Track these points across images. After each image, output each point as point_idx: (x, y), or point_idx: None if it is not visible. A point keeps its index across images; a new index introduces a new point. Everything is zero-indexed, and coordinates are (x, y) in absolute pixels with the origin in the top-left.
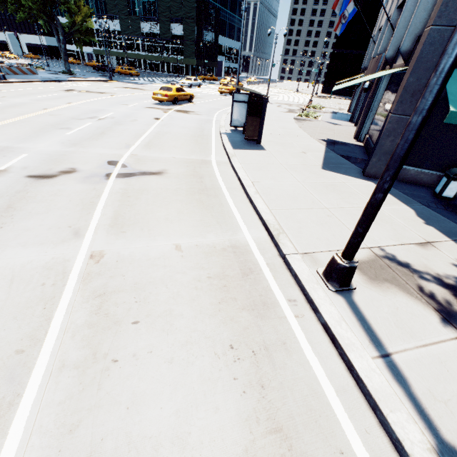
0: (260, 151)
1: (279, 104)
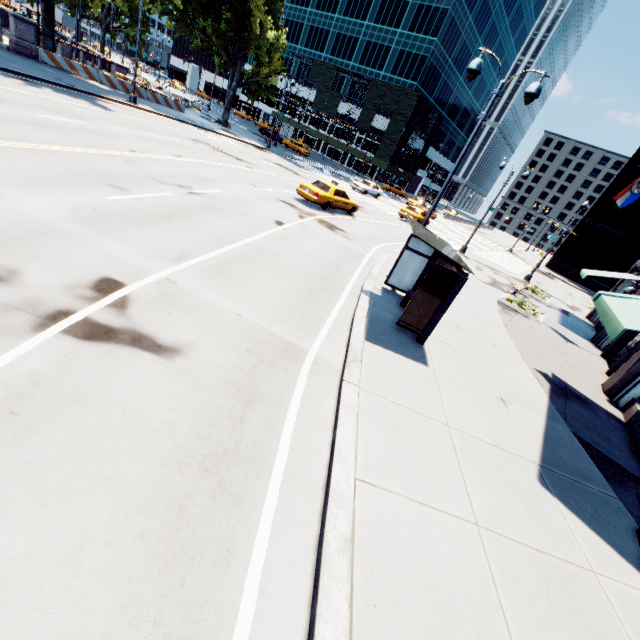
0: (416, 366)
1: (480, 265)
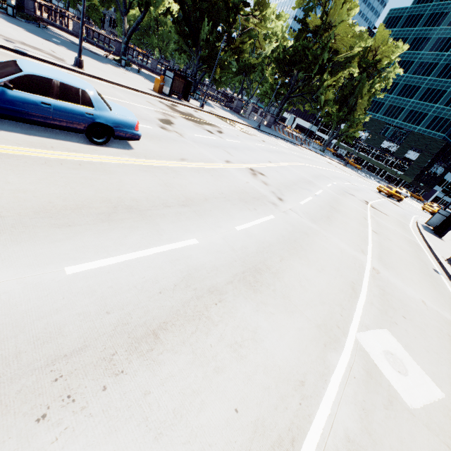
0: (439, 239)
1: None
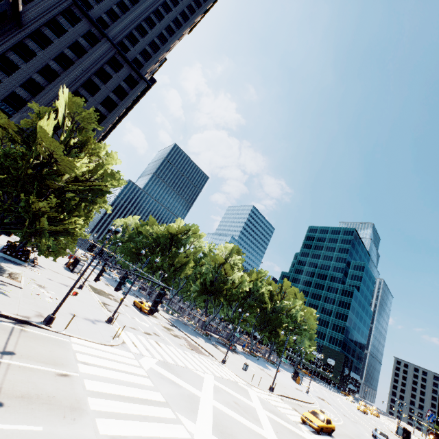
0: None
1: None
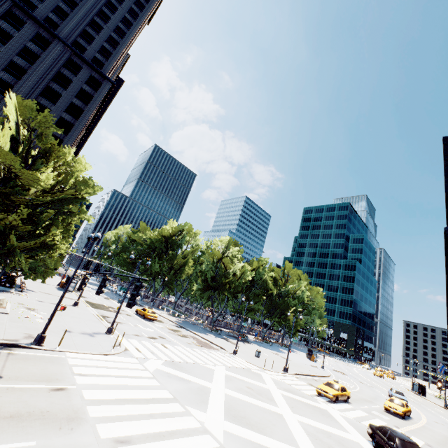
0: (427, 397)
1: None
